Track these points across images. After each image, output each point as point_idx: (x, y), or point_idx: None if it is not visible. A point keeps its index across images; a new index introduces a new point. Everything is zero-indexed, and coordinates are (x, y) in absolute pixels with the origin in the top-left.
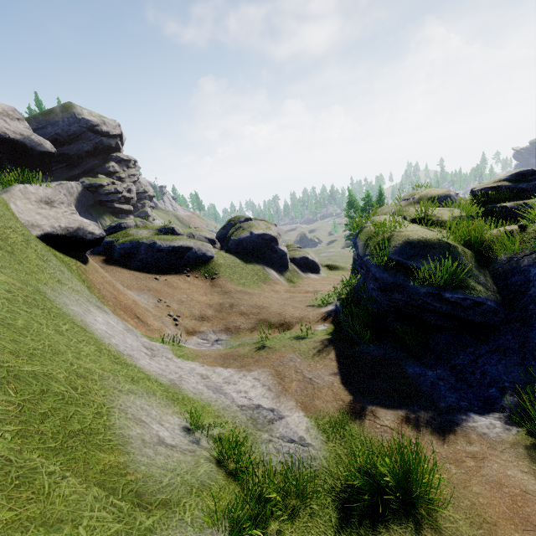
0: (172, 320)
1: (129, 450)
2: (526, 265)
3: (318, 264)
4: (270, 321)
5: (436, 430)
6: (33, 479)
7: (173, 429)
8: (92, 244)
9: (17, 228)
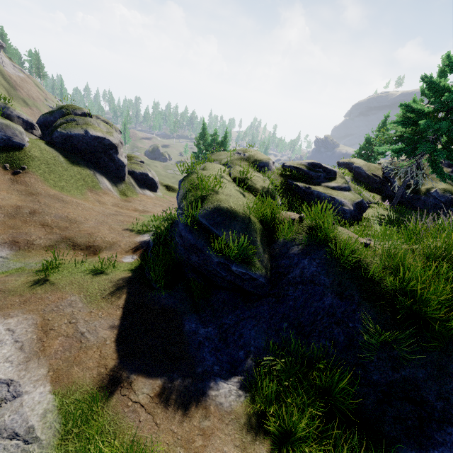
0: None
1: None
2: (293, 253)
3: (157, 183)
4: (76, 241)
5: (184, 402)
6: None
7: None
8: None
9: None
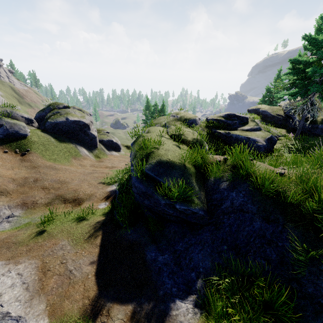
0: None
1: None
2: (223, 188)
3: (120, 145)
4: (66, 197)
5: None
6: None
7: None
8: None
9: None
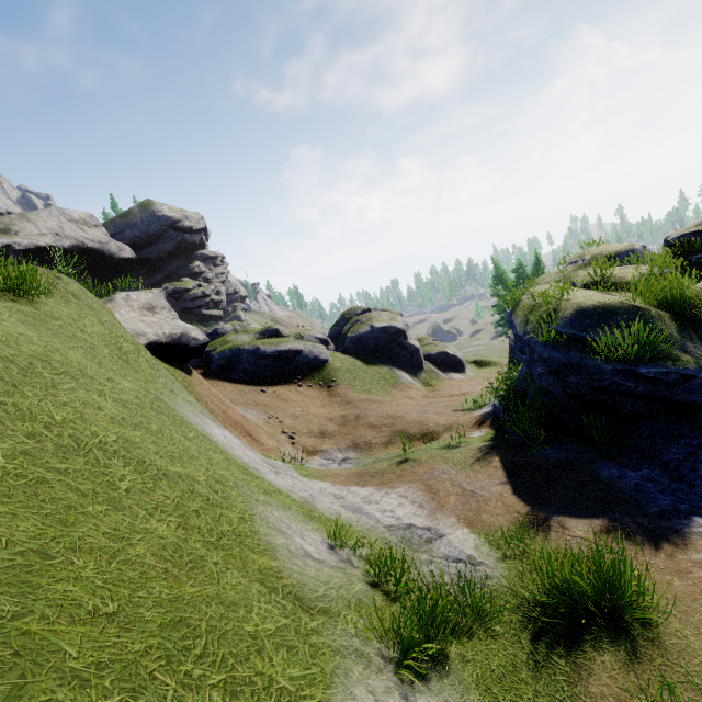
0: (288, 438)
1: (278, 557)
2: None
3: (462, 360)
4: (409, 432)
5: (648, 538)
6: (202, 565)
7: (317, 545)
8: (196, 351)
9: (127, 336)
